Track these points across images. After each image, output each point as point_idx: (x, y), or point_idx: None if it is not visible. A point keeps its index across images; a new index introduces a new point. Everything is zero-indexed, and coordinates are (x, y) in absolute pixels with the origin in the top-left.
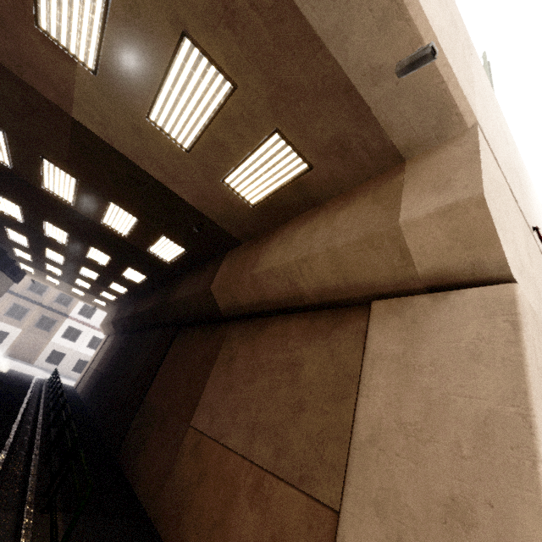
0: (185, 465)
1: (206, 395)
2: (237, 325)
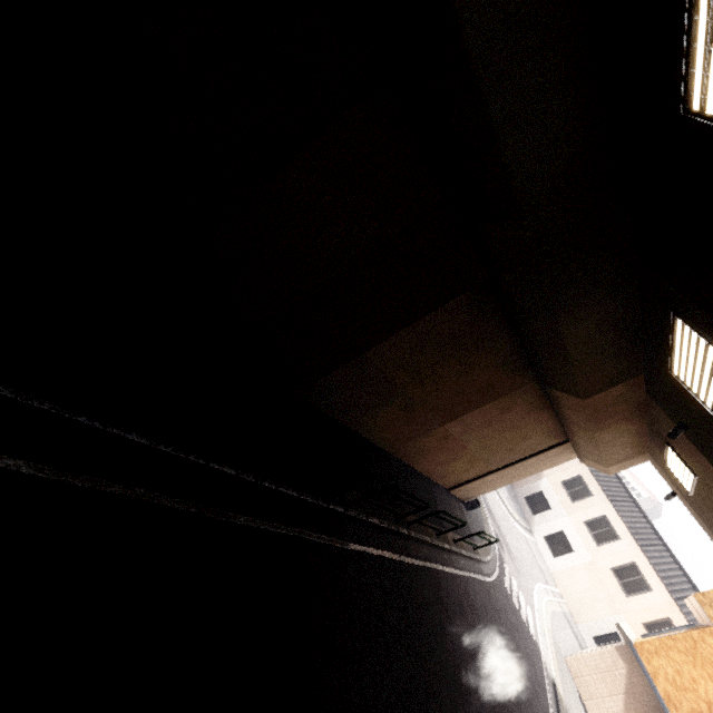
0: (430, 443)
1: (469, 418)
2: (536, 390)
